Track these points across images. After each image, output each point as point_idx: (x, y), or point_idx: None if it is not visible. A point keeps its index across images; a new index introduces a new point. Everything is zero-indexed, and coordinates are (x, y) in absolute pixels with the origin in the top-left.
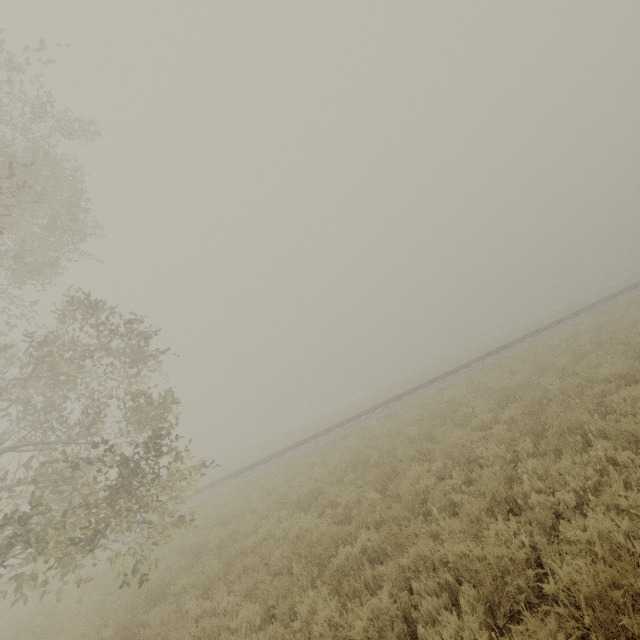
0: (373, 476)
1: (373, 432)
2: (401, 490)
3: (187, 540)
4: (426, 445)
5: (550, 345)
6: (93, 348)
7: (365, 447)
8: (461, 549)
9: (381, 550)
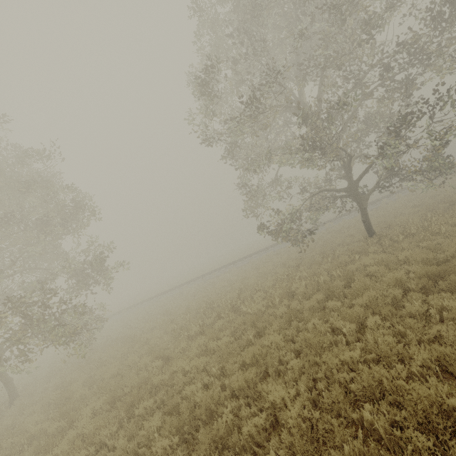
0: None
1: (451, 180)
2: None
3: (395, 211)
4: None
5: None
6: None
7: None
8: None
9: None
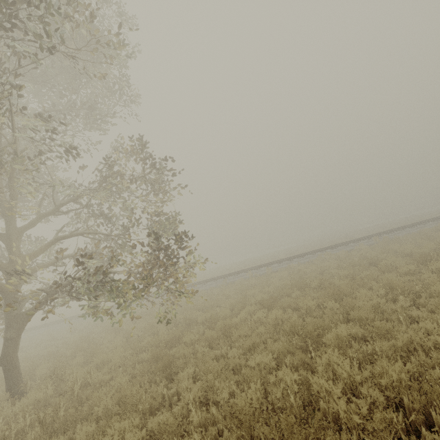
0: (324, 293)
1: (302, 270)
2: (358, 303)
3: (178, 315)
4: (363, 279)
5: None
6: (135, 178)
7: (299, 278)
8: None
9: (358, 337)
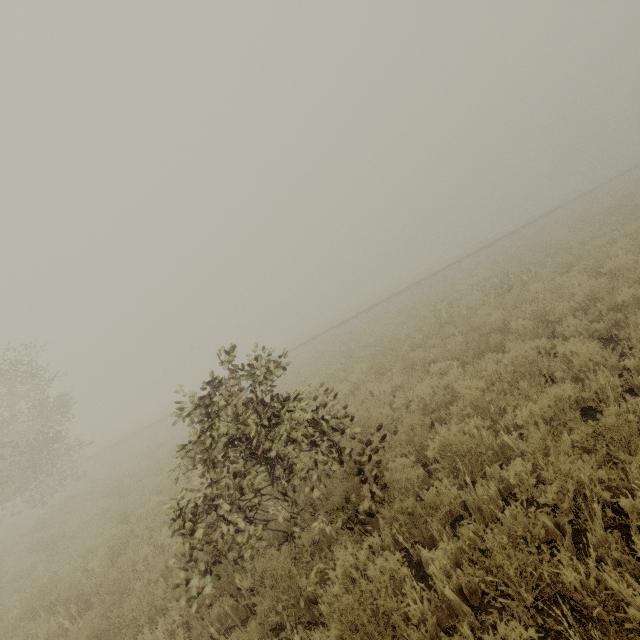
0: (182, 437)
1: None
2: None
3: (94, 476)
4: None
5: (356, 327)
6: None
7: None
8: (149, 480)
9: None
